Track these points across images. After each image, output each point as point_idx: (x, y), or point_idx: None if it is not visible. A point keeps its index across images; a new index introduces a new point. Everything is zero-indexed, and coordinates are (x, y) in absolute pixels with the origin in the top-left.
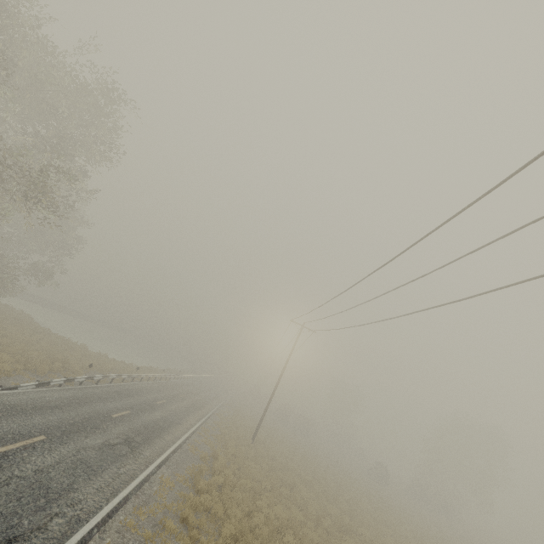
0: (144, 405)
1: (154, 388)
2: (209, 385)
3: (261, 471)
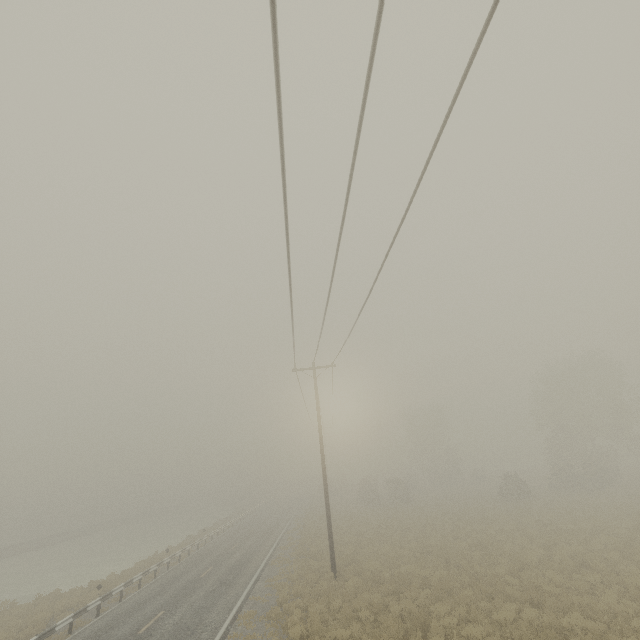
0: None
1: (147, 596)
2: (261, 518)
3: (361, 632)
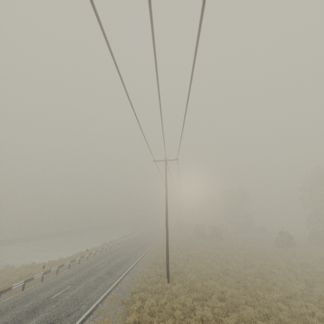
0: (18, 318)
1: (69, 274)
2: (142, 238)
3: None
